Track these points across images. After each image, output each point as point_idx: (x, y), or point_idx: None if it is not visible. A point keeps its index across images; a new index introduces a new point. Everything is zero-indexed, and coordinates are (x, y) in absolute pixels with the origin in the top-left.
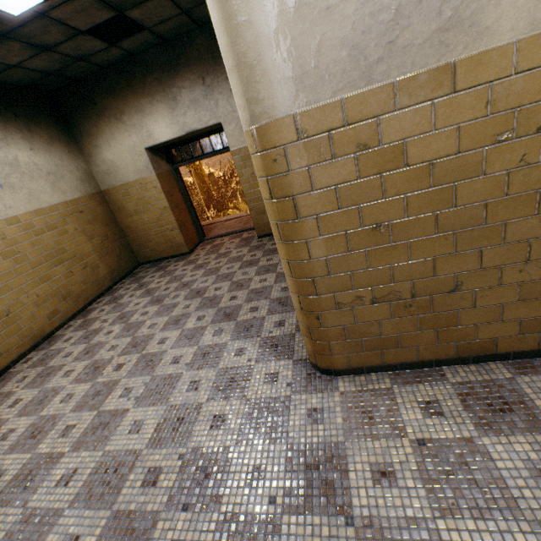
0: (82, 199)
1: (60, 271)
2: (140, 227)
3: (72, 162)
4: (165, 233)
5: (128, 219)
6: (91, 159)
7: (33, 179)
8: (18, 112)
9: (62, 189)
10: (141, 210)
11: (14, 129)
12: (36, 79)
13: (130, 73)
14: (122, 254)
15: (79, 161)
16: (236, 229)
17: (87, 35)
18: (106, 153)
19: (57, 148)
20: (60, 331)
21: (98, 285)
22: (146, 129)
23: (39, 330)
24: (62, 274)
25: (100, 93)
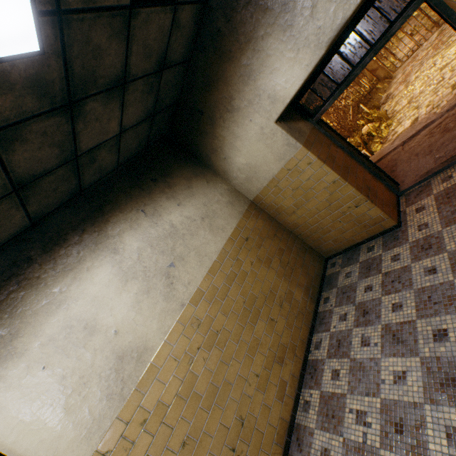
0: (240, 225)
1: (261, 327)
2: (309, 220)
3: (214, 191)
4: (346, 214)
5: (290, 217)
6: (227, 175)
7: (193, 236)
8: (153, 176)
9: (220, 227)
10: (302, 201)
11: (158, 195)
12: (148, 132)
13: (213, 36)
14: (304, 259)
15: (218, 186)
16: (453, 146)
17: (138, 10)
18: (236, 160)
19: (197, 186)
20: (299, 414)
21: (302, 317)
22: (265, 95)
23: (278, 424)
24: (264, 329)
25: (199, 97)
